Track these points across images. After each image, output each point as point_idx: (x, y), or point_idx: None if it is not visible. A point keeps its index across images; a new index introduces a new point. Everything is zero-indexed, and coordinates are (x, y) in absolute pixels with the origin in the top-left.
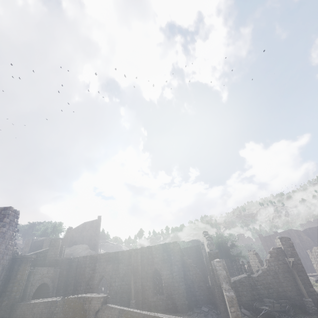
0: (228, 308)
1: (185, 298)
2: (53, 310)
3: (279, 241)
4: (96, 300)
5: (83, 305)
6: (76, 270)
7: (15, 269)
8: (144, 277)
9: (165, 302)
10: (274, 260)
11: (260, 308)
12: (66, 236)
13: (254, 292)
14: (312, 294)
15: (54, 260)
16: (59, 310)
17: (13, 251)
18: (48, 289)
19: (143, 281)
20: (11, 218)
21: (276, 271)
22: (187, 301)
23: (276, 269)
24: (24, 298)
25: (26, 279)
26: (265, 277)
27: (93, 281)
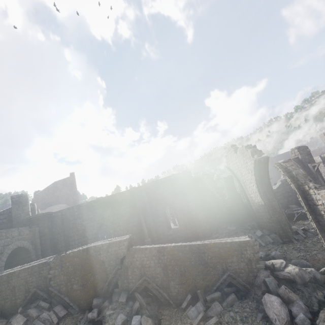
0: (324, 208)
1: (205, 224)
2: (46, 274)
3: (296, 152)
4: (117, 245)
5: (96, 257)
6: (62, 224)
7: None
8: (155, 213)
9: (184, 232)
10: None
11: (292, 213)
12: (35, 199)
13: None
14: None
15: (26, 219)
16: (56, 273)
17: None
18: (28, 253)
19: (154, 218)
20: None
21: None
22: (209, 226)
23: None
24: None
25: None
26: (284, 187)
27: (90, 231)
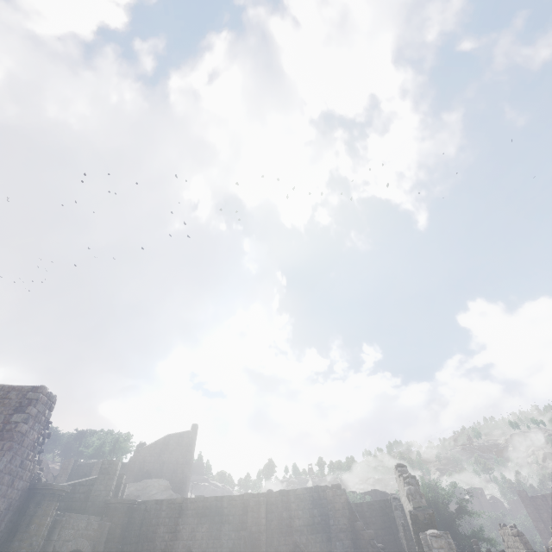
0: None
1: None
2: None
3: None
4: None
5: None
6: (140, 528)
7: (29, 511)
8: None
9: None
10: None
11: None
12: (134, 459)
13: None
14: None
15: (103, 503)
16: None
17: (33, 473)
18: None
19: None
20: (40, 407)
21: None
22: None
23: None
24: None
25: (45, 535)
26: None
27: None
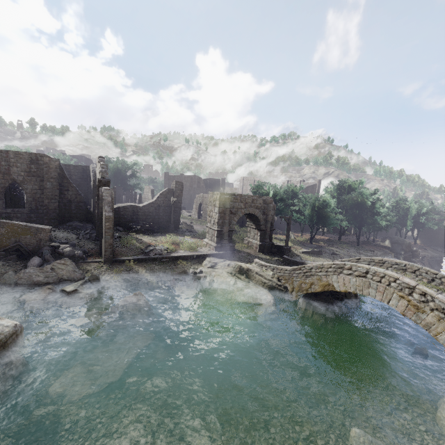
0: (104, 223)
1: (56, 214)
2: None
3: (174, 184)
4: None
5: None
6: None
7: None
8: None
9: (26, 215)
10: (162, 197)
11: (134, 227)
12: None
13: (134, 217)
14: (177, 222)
15: None
16: None
17: None
18: None
19: None
20: None
21: (160, 205)
22: (59, 217)
23: (161, 203)
24: None
25: None
26: (148, 208)
27: None
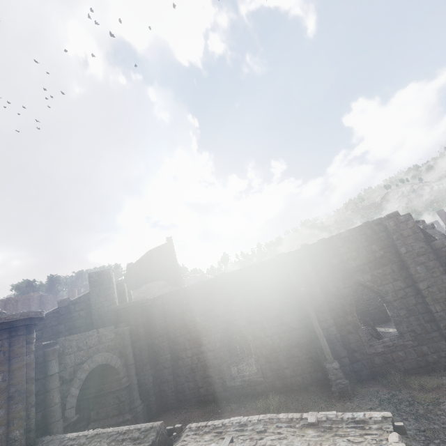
0: None
1: None
2: None
3: None
4: None
5: None
6: (164, 321)
7: None
8: (335, 306)
9: (414, 351)
10: None
11: None
12: (128, 275)
13: None
14: None
15: (111, 312)
16: None
17: None
18: (115, 373)
19: (334, 316)
20: None
21: None
22: None
23: None
24: (49, 423)
25: (32, 377)
26: None
27: (211, 336)
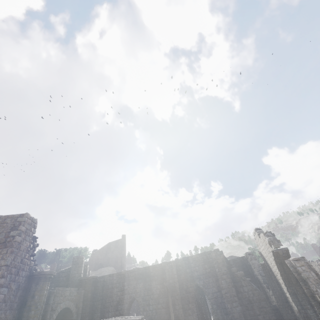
0: None
1: None
2: None
3: None
4: None
5: None
6: (102, 291)
7: (32, 289)
8: (184, 297)
9: None
10: None
11: None
12: (91, 258)
13: None
14: None
15: (78, 280)
16: None
17: (30, 266)
18: (71, 316)
19: (183, 303)
20: (27, 226)
21: None
22: None
23: None
24: None
25: (44, 301)
26: None
27: (123, 305)
